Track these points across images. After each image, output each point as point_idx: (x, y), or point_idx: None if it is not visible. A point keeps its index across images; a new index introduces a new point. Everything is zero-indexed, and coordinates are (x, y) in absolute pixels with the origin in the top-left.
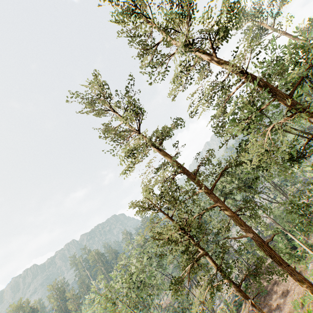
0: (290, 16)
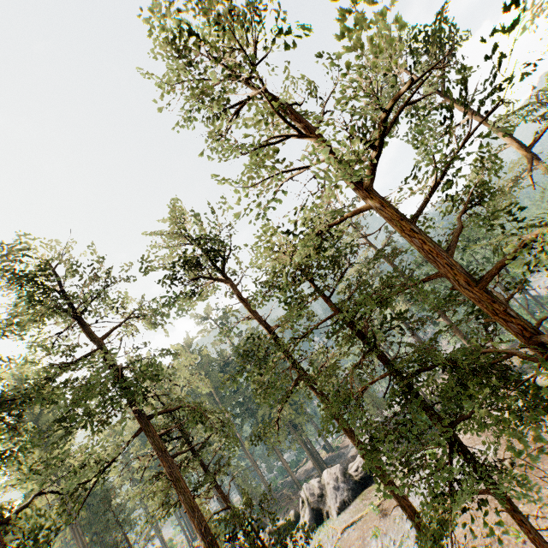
0: None
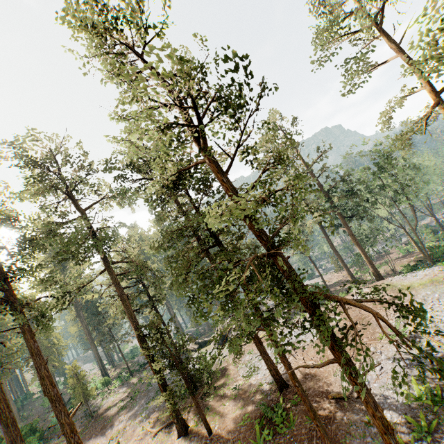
0: None
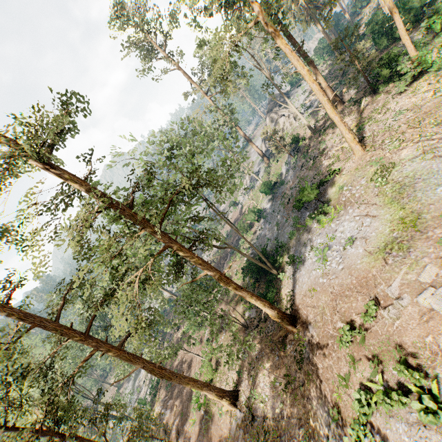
0: (181, 50)
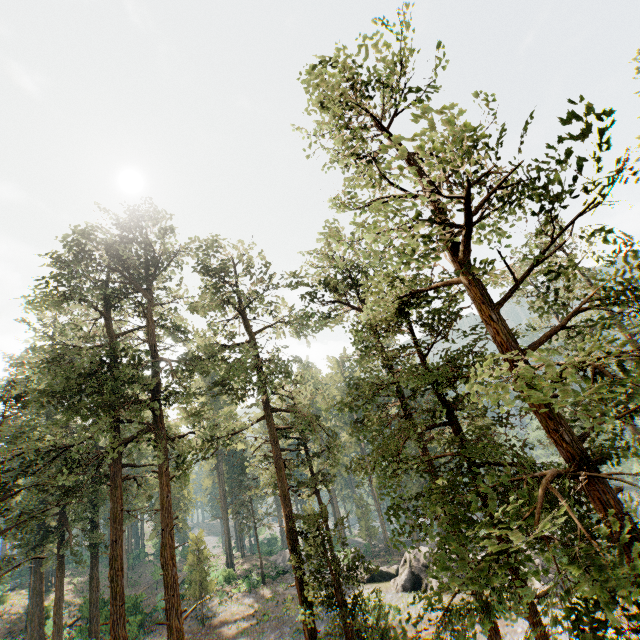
0: None
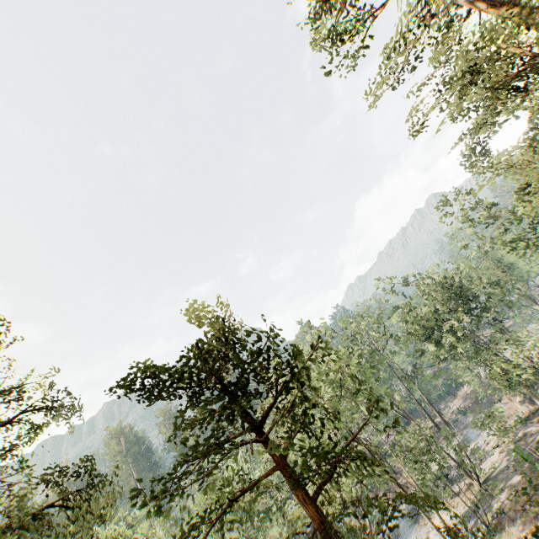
0: None
